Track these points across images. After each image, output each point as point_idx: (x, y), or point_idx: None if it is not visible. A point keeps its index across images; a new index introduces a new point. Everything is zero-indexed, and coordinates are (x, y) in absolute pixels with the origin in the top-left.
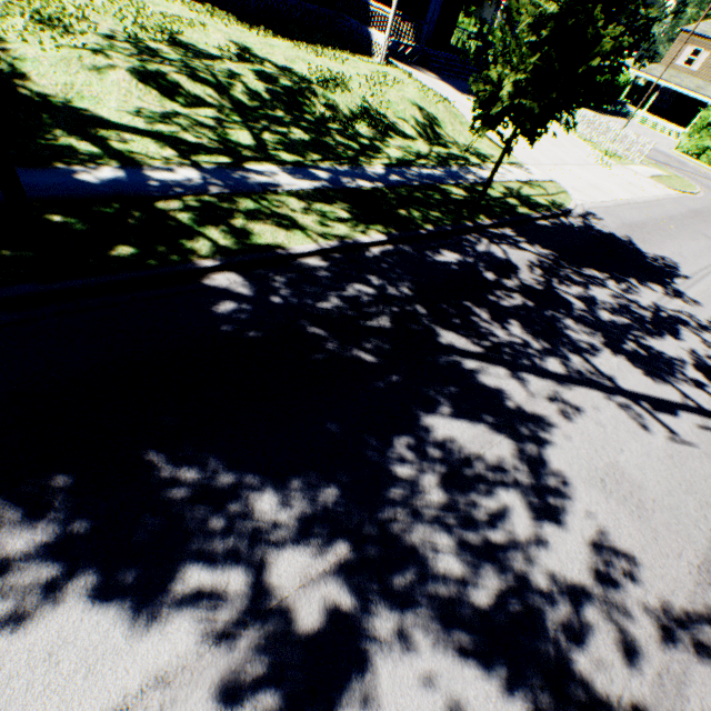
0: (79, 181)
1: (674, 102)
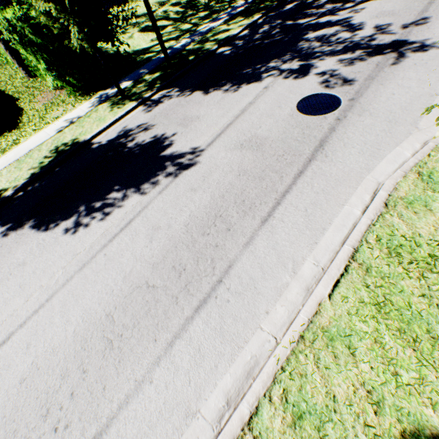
0: (162, 58)
1: None
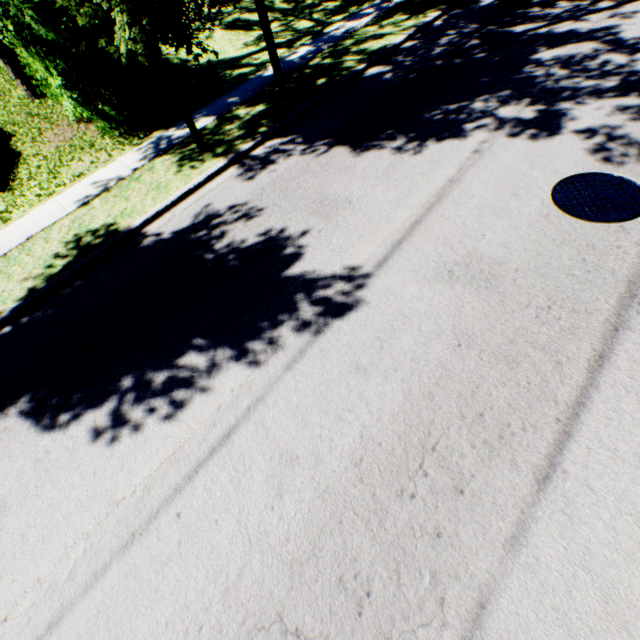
0: (267, 77)
1: None
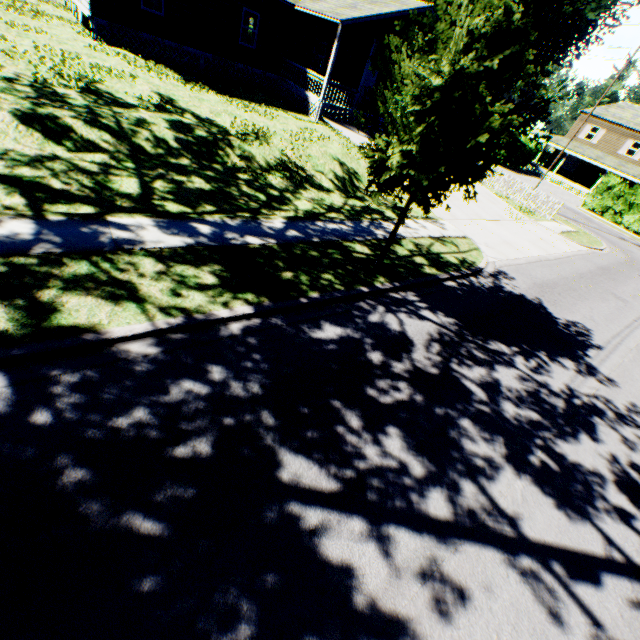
0: None
1: (579, 167)
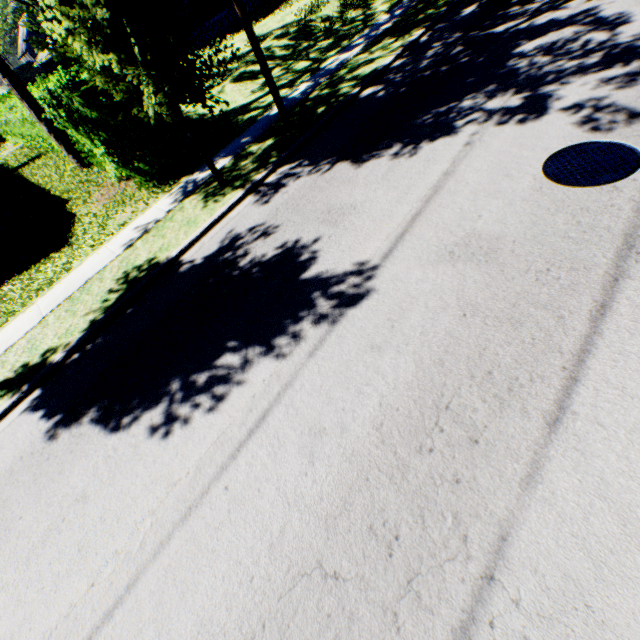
0: (273, 115)
1: None
